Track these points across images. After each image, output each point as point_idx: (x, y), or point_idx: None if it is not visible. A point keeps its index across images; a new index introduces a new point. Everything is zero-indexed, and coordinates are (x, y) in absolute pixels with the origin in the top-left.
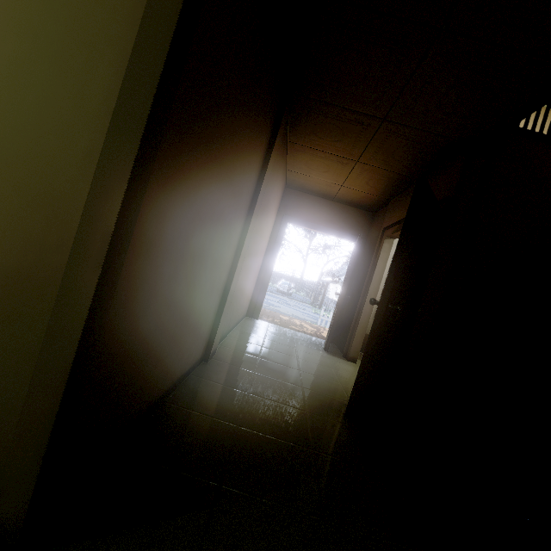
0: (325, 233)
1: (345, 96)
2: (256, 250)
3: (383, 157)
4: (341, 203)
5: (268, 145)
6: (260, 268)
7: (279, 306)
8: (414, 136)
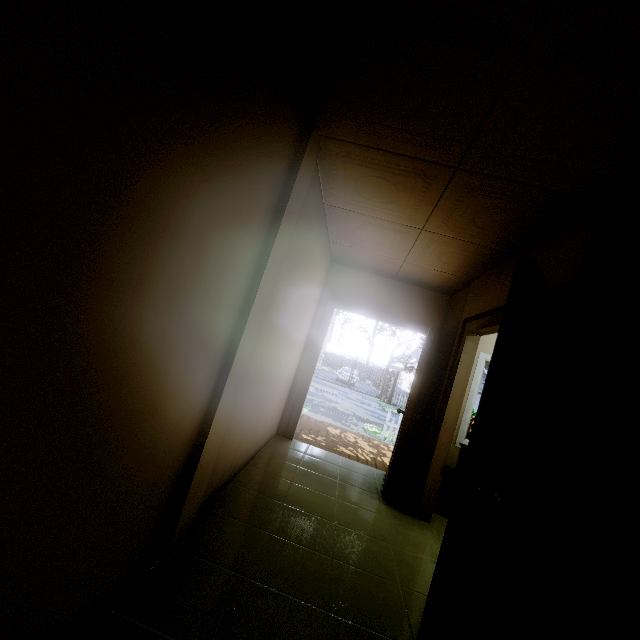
0: (385, 322)
1: (395, 135)
2: (282, 351)
3: (459, 224)
4: (405, 283)
5: (275, 209)
6: (296, 368)
7: (337, 402)
8: (505, 192)
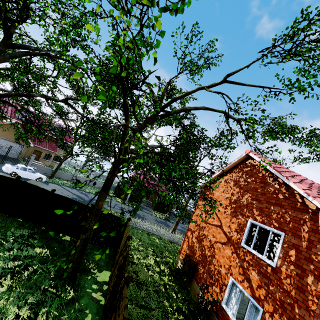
0: None
1: None
2: None
3: None
4: None
5: None
6: None
7: None
8: None
